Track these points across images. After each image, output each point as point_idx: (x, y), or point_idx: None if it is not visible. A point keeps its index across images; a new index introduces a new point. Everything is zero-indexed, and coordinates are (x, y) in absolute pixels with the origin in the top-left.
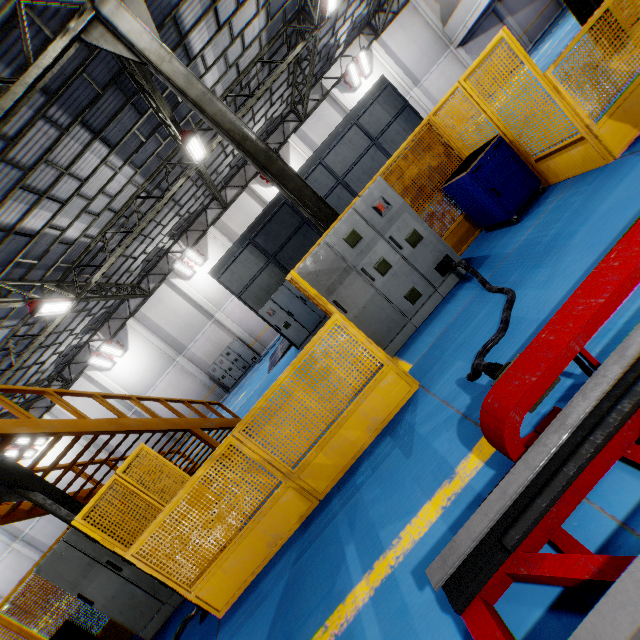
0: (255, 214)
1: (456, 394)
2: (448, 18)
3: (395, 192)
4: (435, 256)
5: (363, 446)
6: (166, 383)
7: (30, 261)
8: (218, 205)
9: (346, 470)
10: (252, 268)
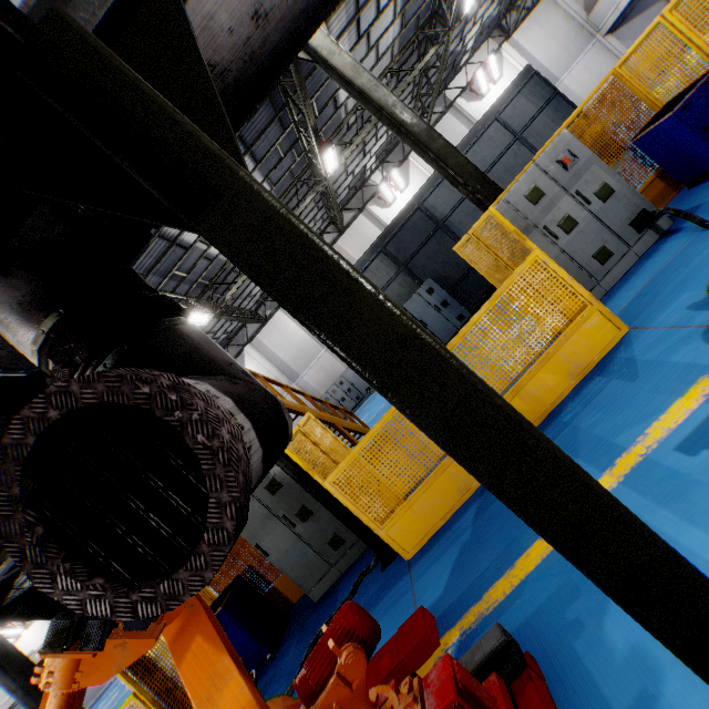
0: (372, 236)
1: (689, 316)
2: (593, 5)
3: (582, 144)
4: (629, 211)
5: (563, 392)
6: None
7: (181, 274)
8: (334, 229)
9: (544, 417)
10: (382, 277)
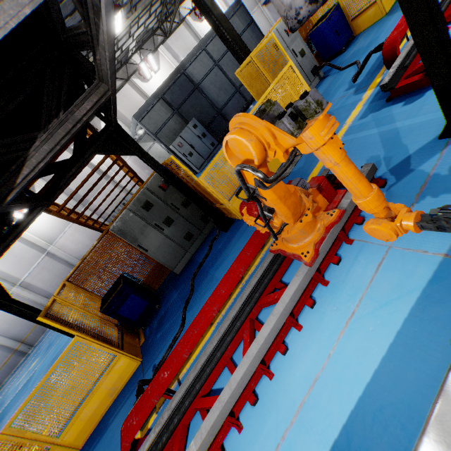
0: (136, 101)
1: (347, 92)
2: None
3: None
4: (311, 65)
5: None
6: (73, 229)
7: None
8: None
9: None
10: (163, 116)
